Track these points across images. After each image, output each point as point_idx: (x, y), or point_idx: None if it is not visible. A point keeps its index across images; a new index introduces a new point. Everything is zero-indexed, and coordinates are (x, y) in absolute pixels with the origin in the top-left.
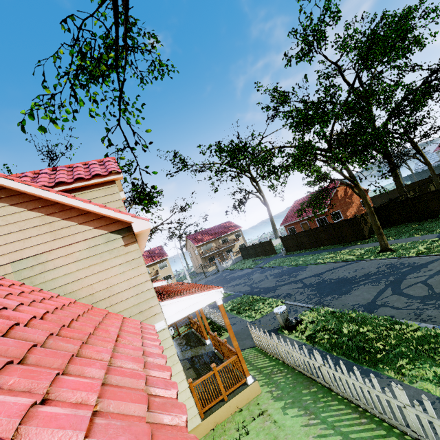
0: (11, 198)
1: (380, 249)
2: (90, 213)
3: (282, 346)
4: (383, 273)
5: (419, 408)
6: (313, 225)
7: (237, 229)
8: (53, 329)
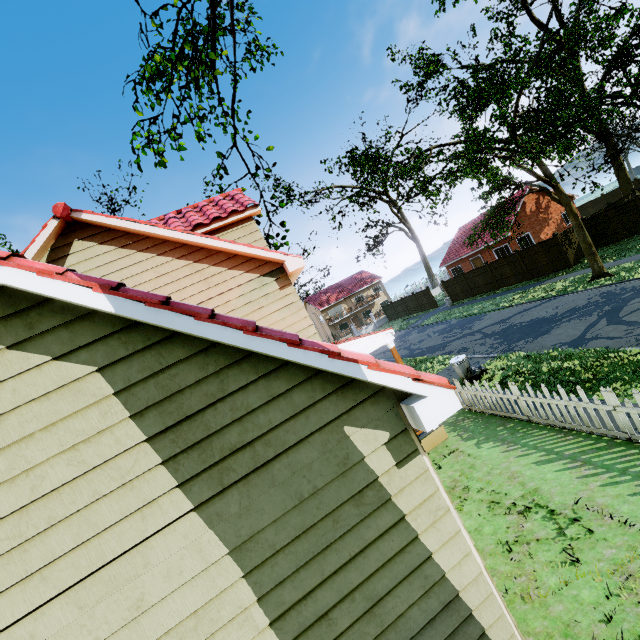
0: (157, 247)
1: (592, 276)
2: (237, 256)
3: (468, 391)
4: (595, 304)
5: (629, 405)
6: (489, 259)
7: (375, 280)
8: None
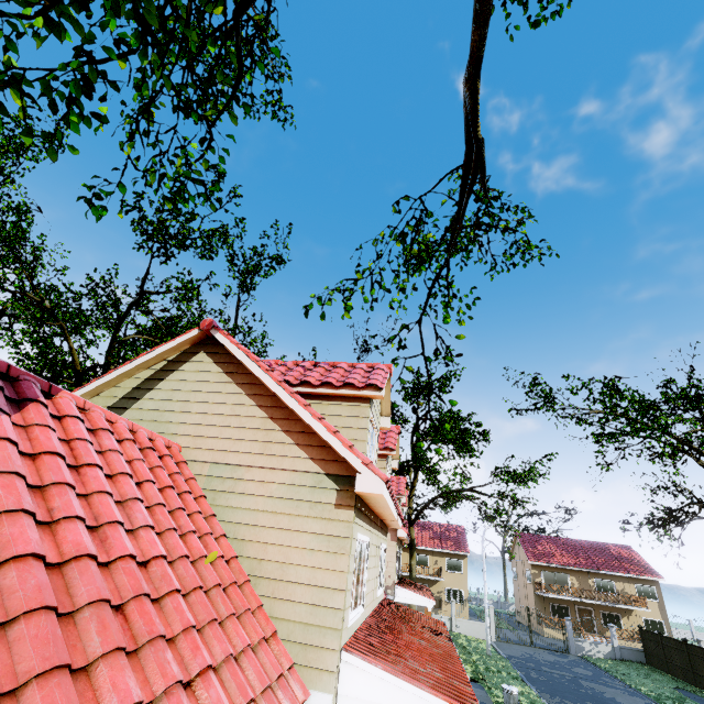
0: (251, 386)
1: None
2: (315, 434)
3: None
4: None
5: None
6: None
7: (646, 575)
8: (127, 592)
